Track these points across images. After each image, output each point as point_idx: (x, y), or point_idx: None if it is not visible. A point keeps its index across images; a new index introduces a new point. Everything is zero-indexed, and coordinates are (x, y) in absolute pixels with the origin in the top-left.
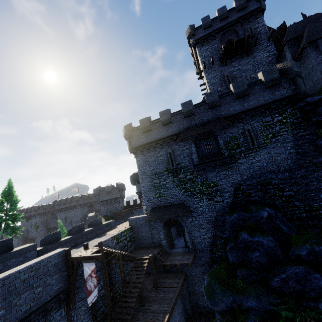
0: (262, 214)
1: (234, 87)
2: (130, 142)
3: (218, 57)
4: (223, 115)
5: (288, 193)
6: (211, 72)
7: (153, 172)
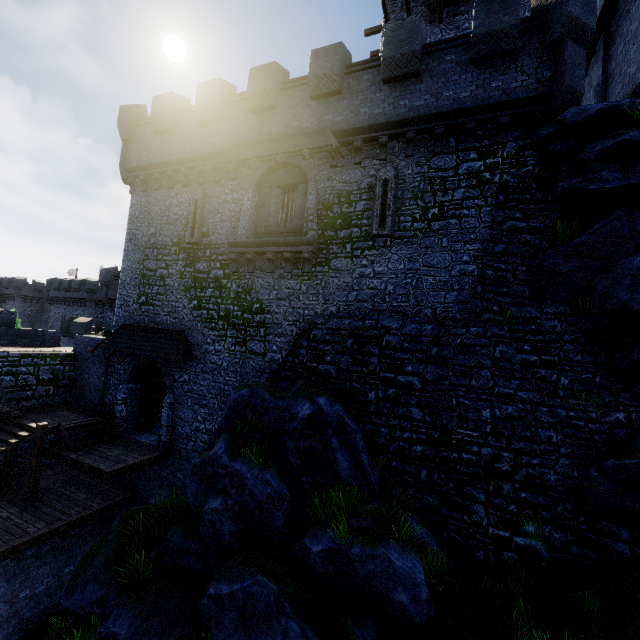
0: (298, 407)
1: (388, 40)
2: (125, 151)
3: None
4: (338, 124)
5: (408, 379)
6: None
7: (151, 241)
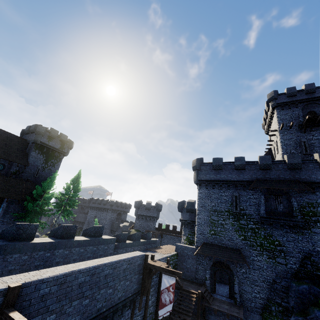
0: None
1: None
2: (197, 173)
3: (296, 123)
4: (302, 179)
5: None
6: (287, 134)
7: (213, 208)
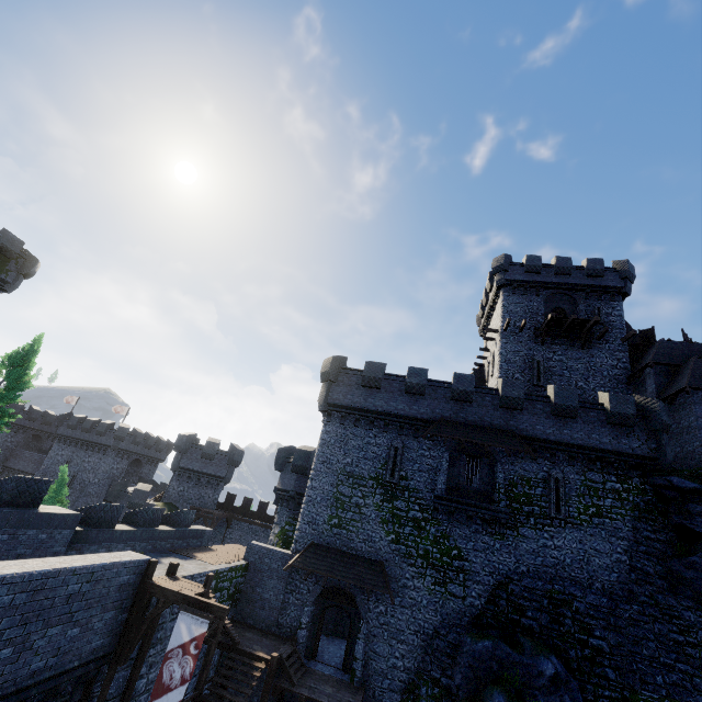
0: (543, 665)
1: (557, 394)
2: (329, 389)
3: (532, 324)
4: (520, 430)
5: (598, 643)
6: (513, 341)
7: (346, 469)
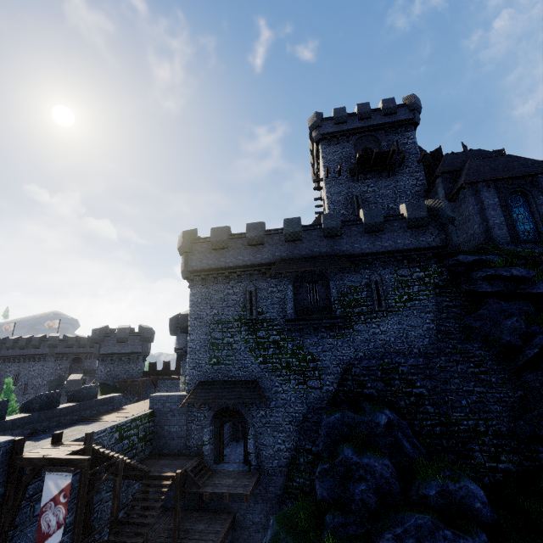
0: (379, 418)
1: (366, 215)
2: (187, 259)
3: (348, 167)
4: (343, 251)
5: (419, 390)
6: (335, 184)
7: (215, 319)
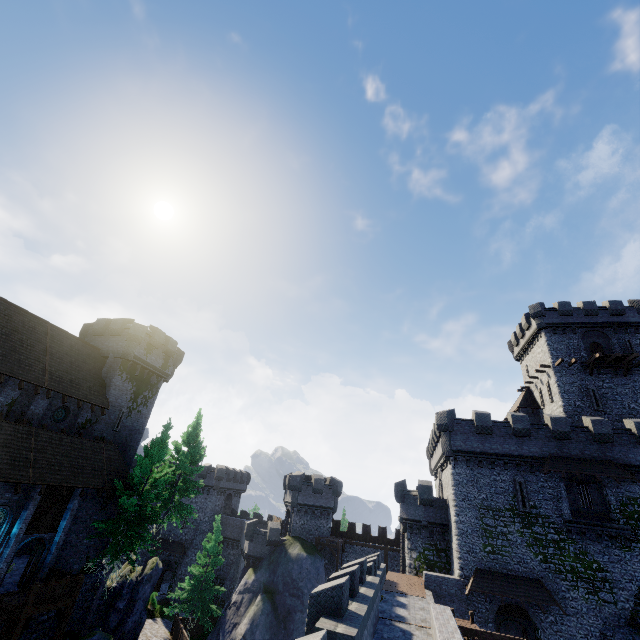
0: None
1: (638, 428)
2: (450, 438)
3: (577, 358)
4: (617, 459)
5: None
6: (566, 374)
7: (484, 504)
